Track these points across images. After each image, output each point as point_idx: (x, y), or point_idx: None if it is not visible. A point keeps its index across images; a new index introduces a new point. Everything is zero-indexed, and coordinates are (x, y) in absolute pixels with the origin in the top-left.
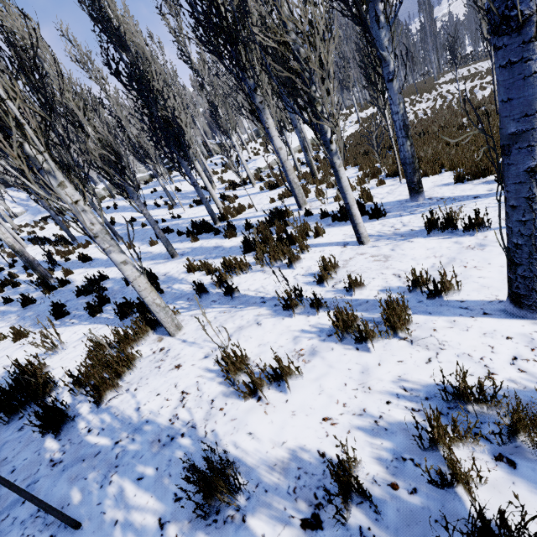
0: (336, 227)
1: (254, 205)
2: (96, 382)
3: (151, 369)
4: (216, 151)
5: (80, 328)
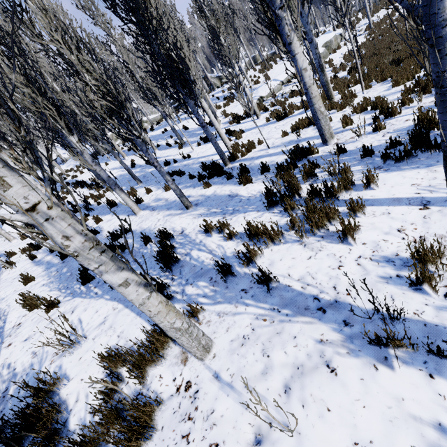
0: (394, 172)
1: (266, 142)
2: None
3: (176, 440)
4: (216, 85)
5: (101, 305)
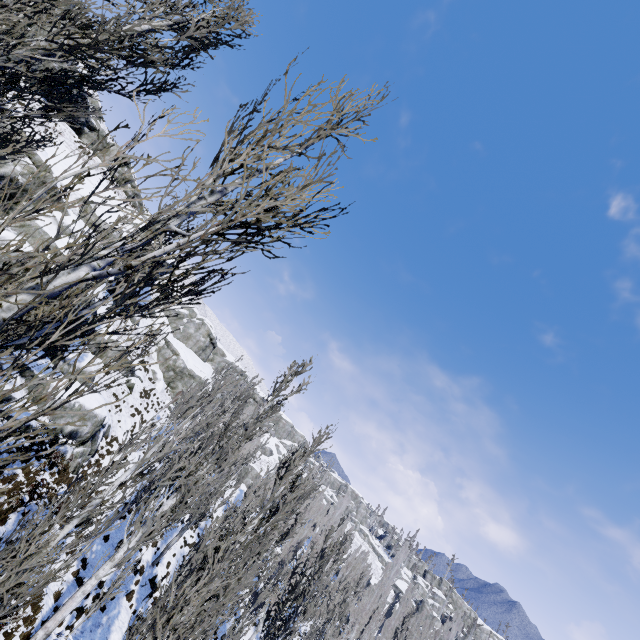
0: None
1: None
2: (156, 601)
3: None
4: None
5: None
